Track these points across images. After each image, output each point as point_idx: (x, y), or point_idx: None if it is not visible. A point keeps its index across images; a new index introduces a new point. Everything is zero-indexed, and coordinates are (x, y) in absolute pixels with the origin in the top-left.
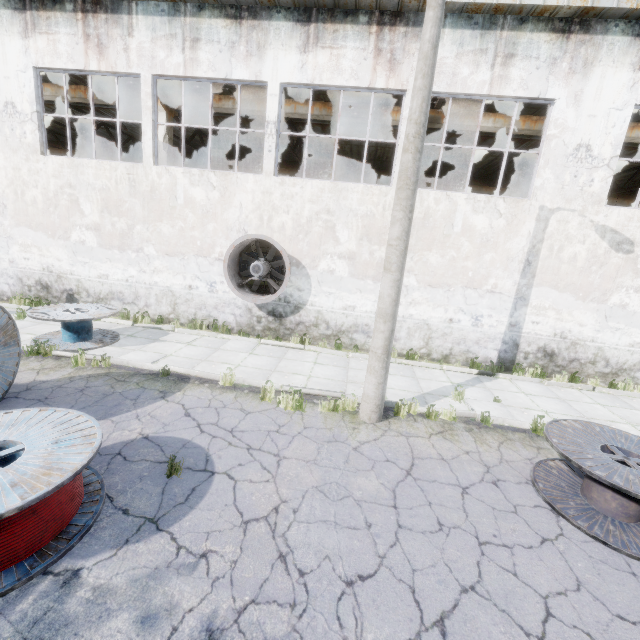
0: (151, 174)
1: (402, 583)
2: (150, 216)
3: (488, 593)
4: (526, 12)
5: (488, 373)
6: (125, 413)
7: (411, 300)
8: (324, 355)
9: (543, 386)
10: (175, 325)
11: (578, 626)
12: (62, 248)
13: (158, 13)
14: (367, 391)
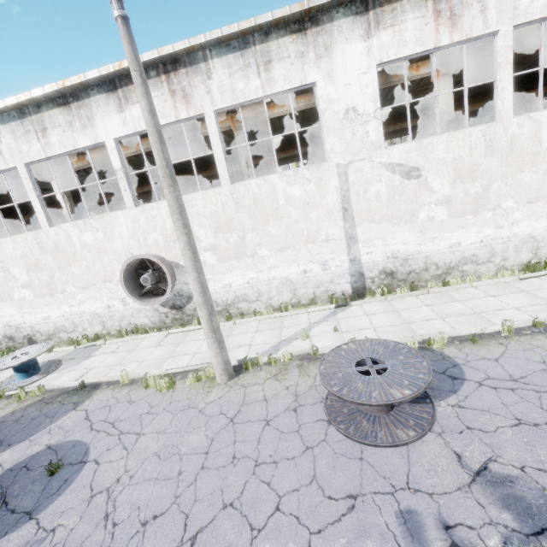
0: (51, 234)
1: (182, 513)
2: (62, 264)
3: (241, 505)
4: (266, 27)
5: (343, 304)
6: (41, 431)
7: (270, 266)
8: None
9: (385, 302)
10: (106, 338)
11: (293, 513)
12: (11, 307)
13: (12, 120)
14: (212, 361)
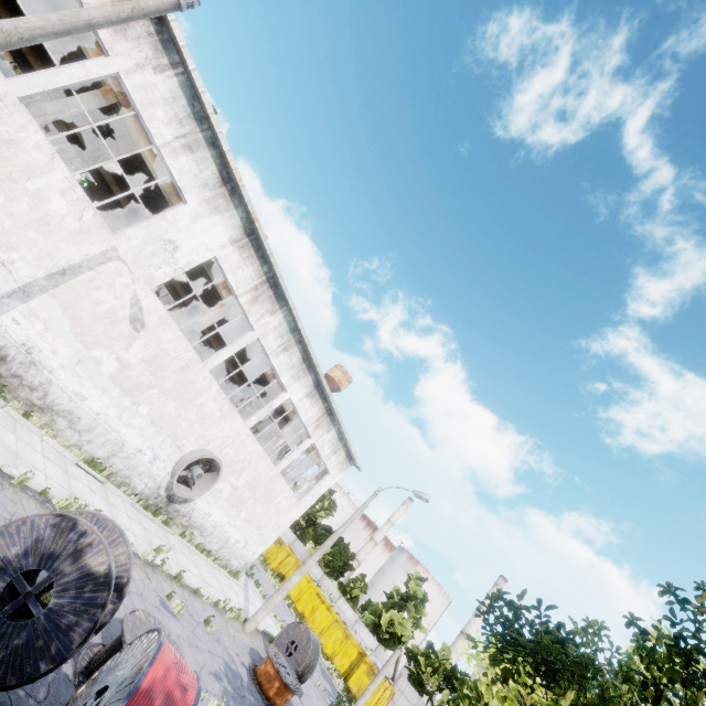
0: None
1: None
2: None
3: None
4: (219, 144)
5: None
6: None
7: None
8: None
9: None
10: None
11: None
12: None
13: None
14: None
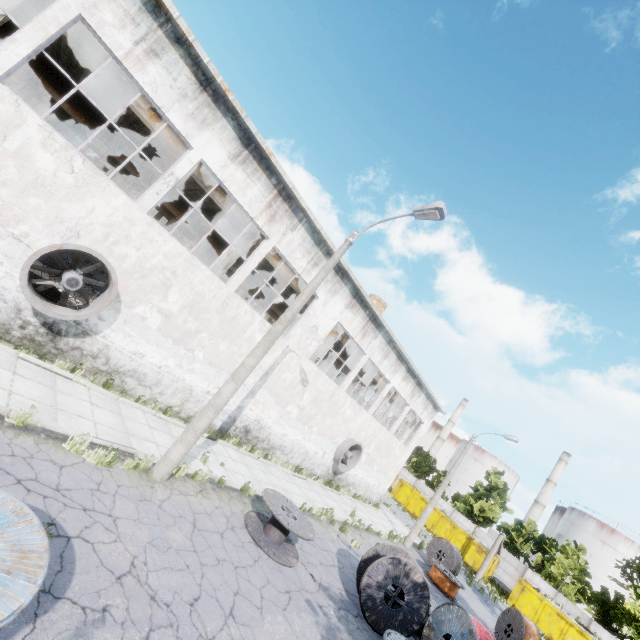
0: None
1: (213, 598)
2: None
3: (243, 593)
4: (331, 252)
5: (213, 438)
6: None
7: (192, 368)
8: (96, 393)
9: (239, 453)
10: None
11: (270, 599)
12: None
13: None
14: (173, 457)
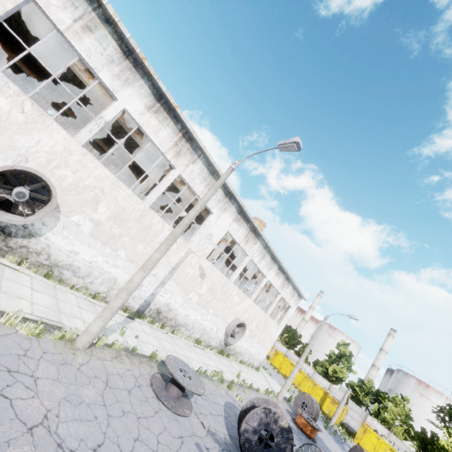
0: None
1: (115, 444)
2: None
3: (142, 439)
4: None
5: (132, 317)
6: None
7: (116, 264)
8: (37, 281)
9: (152, 329)
10: None
11: (165, 444)
12: None
13: None
14: (93, 330)
